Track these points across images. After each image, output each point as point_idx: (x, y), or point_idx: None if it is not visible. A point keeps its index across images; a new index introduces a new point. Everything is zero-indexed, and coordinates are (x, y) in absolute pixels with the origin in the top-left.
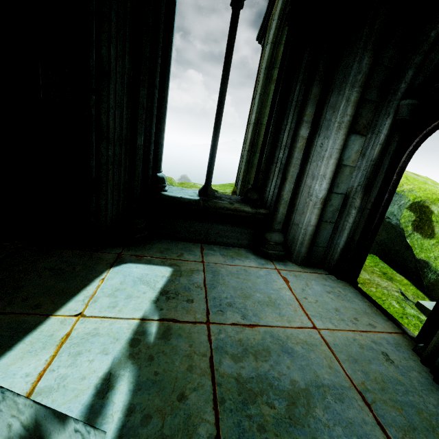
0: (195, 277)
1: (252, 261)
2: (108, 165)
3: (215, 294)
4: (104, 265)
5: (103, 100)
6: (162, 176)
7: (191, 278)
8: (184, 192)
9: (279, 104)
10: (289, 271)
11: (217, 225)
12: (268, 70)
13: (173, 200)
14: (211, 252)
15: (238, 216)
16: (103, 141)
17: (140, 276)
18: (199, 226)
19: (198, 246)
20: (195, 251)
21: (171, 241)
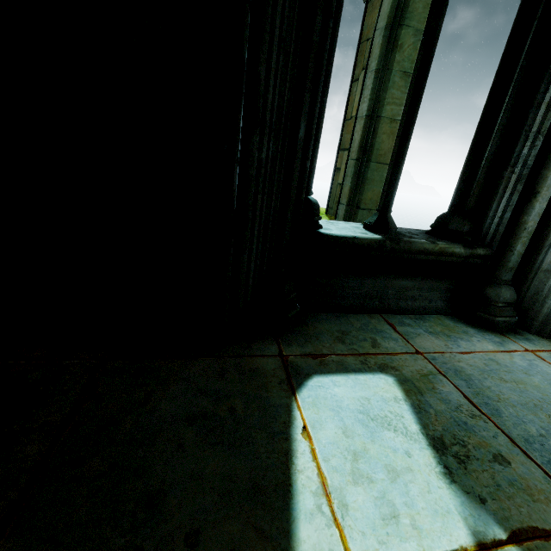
0: (445, 391)
1: (481, 340)
2: (258, 182)
3: (518, 430)
4: (279, 389)
5: (265, 26)
6: (315, 201)
7: (442, 396)
8: (344, 227)
9: (529, 54)
10: (548, 351)
11: (397, 280)
12: (391, 29)
13: (343, 244)
14: (410, 330)
15: (438, 263)
16: (256, 128)
17: (362, 407)
18: (371, 283)
19: (380, 320)
20: (386, 330)
21: (334, 314)
